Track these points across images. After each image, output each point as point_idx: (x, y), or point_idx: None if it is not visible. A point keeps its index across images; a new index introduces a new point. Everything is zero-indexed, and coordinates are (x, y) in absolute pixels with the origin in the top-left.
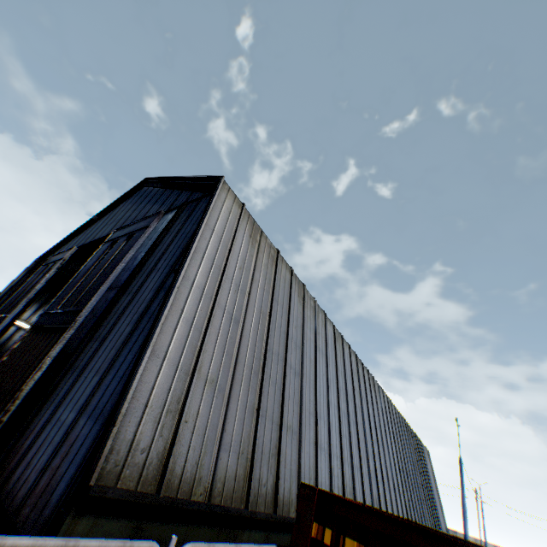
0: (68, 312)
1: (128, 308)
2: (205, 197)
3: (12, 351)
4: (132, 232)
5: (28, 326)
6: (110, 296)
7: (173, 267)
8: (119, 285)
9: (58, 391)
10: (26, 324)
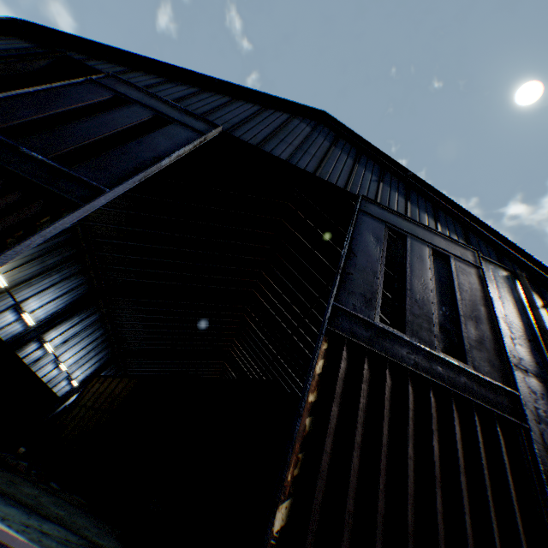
0: (454, 366)
1: None
2: (545, 288)
3: (315, 380)
4: (439, 248)
5: None
6: (534, 386)
7: None
8: (531, 371)
9: None
10: None
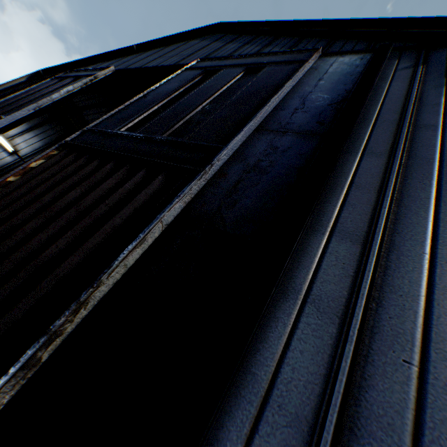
0: (163, 141)
1: (407, 183)
2: (443, 46)
3: (24, 170)
4: (256, 65)
5: (8, 146)
6: (282, 142)
7: None
8: (295, 130)
9: (261, 354)
10: (6, 142)
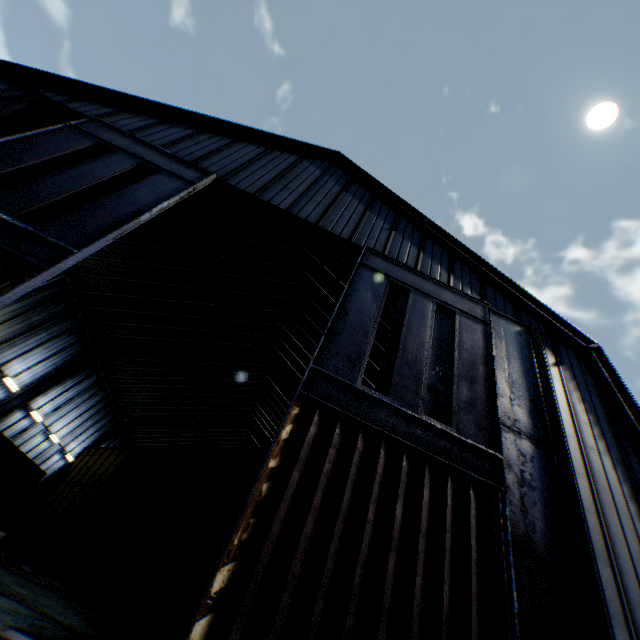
0: (437, 429)
1: (606, 511)
2: (562, 344)
3: (279, 446)
4: (445, 303)
5: None
6: (525, 449)
7: (627, 468)
8: (525, 433)
9: None
10: None
